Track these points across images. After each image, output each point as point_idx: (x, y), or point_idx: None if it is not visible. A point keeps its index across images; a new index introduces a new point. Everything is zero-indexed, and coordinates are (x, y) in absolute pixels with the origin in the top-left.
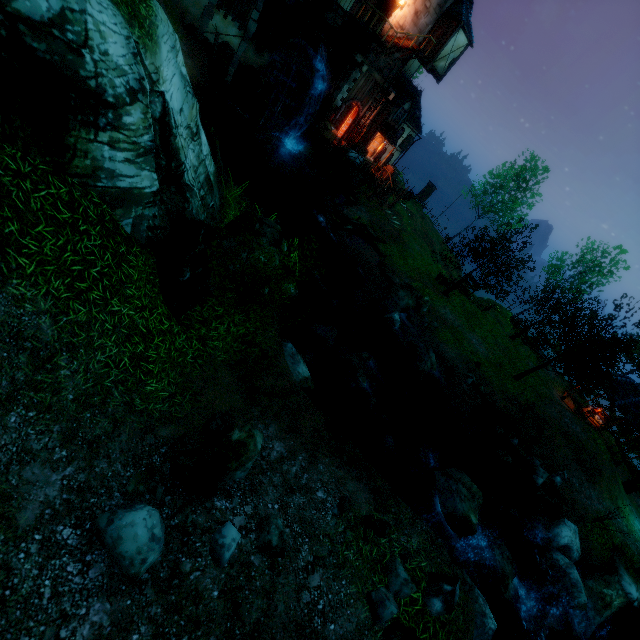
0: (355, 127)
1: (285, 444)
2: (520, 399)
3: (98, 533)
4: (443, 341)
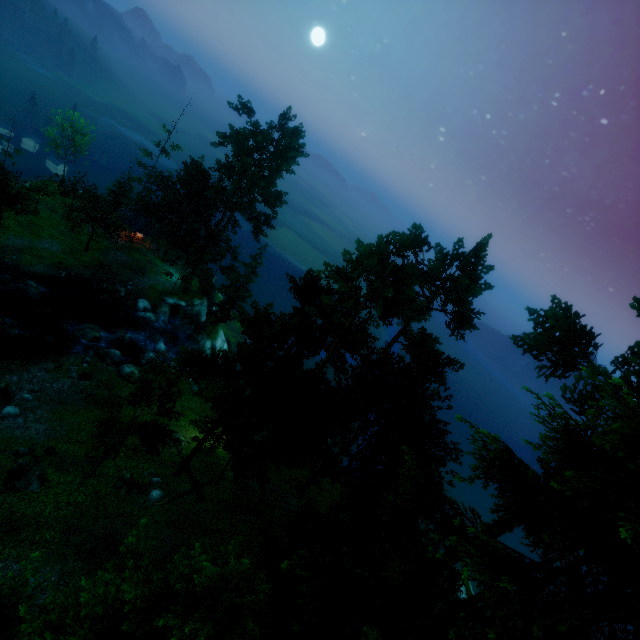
0: None
1: (16, 376)
2: (95, 263)
3: (3, 417)
4: (30, 265)
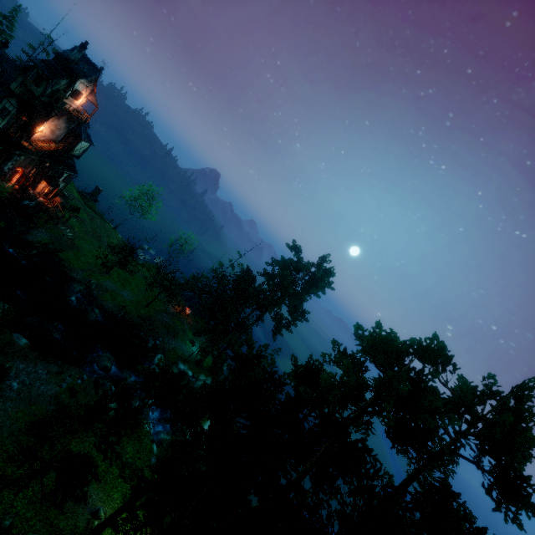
0: (24, 178)
1: (24, 364)
2: (146, 316)
3: None
4: (105, 300)
